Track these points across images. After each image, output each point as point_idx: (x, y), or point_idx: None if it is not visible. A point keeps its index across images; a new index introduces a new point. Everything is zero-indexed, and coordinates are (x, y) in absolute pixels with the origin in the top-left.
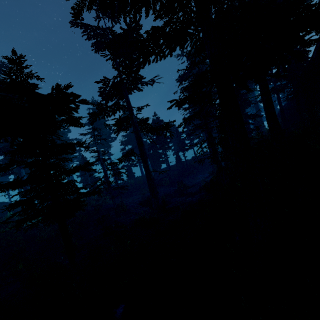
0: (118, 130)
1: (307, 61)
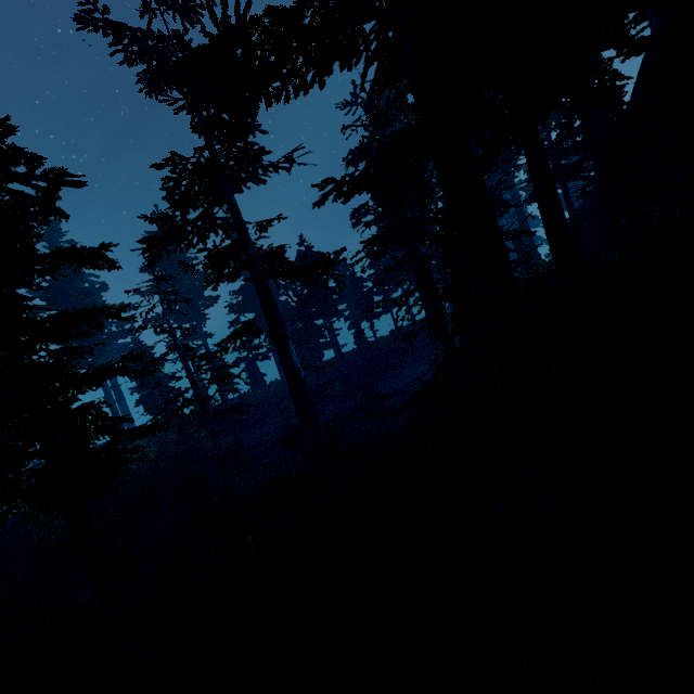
0: (216, 278)
1: (620, 111)
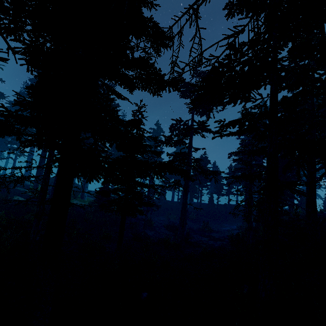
0: None
1: None
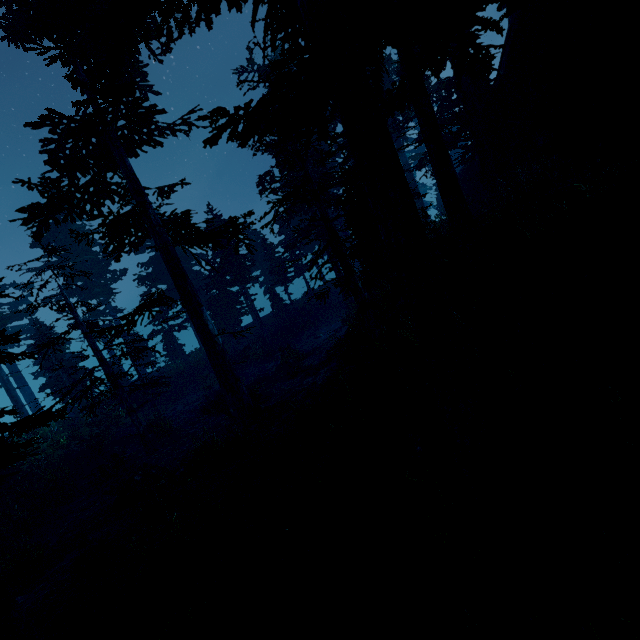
0: (116, 247)
1: (488, 86)
